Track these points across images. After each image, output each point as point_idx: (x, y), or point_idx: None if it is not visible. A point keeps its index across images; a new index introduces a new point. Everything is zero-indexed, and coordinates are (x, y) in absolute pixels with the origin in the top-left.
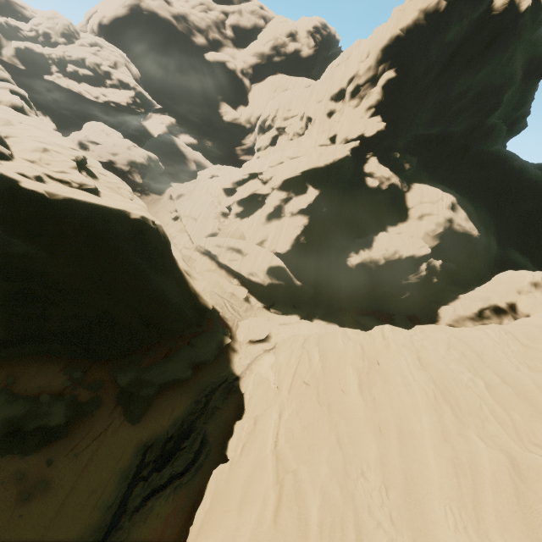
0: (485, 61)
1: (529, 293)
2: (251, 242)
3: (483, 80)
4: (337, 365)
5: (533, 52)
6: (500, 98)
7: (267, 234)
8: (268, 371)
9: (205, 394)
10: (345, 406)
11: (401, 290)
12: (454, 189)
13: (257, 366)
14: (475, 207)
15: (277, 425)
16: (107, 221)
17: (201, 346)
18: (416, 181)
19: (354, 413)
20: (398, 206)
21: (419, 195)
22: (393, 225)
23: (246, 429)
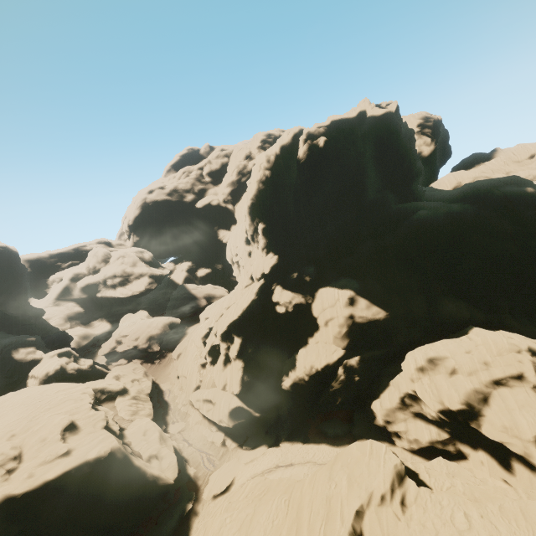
0: (320, 184)
1: (419, 379)
2: (218, 389)
3: (334, 189)
4: None
5: (377, 130)
6: (360, 187)
7: (226, 378)
8: None
9: None
10: None
11: (334, 397)
12: (359, 274)
13: None
14: (385, 281)
15: None
16: (70, 475)
17: (165, 523)
18: (321, 286)
19: None
20: (309, 318)
21: (320, 303)
22: (311, 336)
23: None
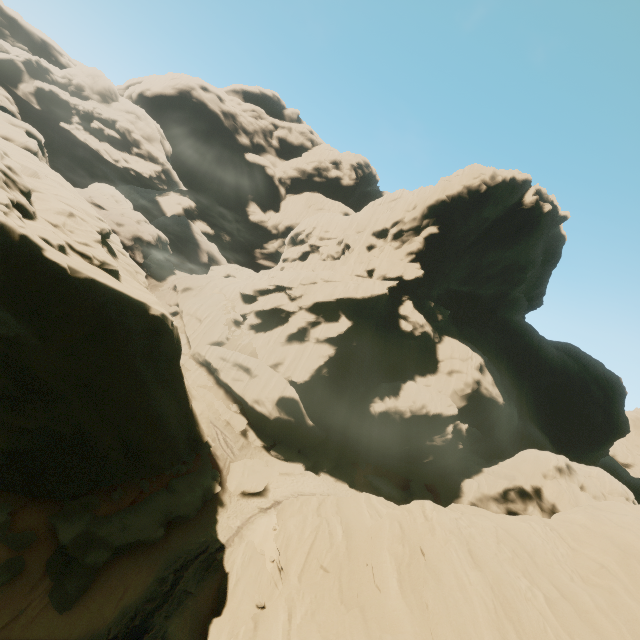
0: (515, 242)
1: (554, 479)
2: (264, 362)
3: (512, 257)
4: (367, 547)
5: (550, 244)
6: (524, 276)
7: (284, 356)
8: (263, 541)
9: (175, 568)
10: (384, 611)
11: (425, 452)
12: (481, 349)
13: (249, 531)
14: (500, 373)
15: (286, 632)
16: (124, 312)
17: (183, 493)
18: (447, 334)
19: (398, 624)
20: (428, 356)
21: (450, 349)
22: (421, 375)
23: (242, 636)
